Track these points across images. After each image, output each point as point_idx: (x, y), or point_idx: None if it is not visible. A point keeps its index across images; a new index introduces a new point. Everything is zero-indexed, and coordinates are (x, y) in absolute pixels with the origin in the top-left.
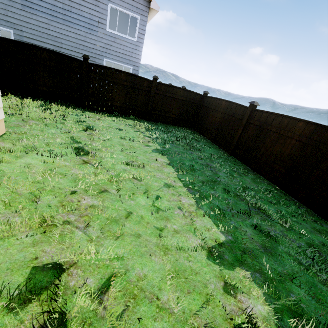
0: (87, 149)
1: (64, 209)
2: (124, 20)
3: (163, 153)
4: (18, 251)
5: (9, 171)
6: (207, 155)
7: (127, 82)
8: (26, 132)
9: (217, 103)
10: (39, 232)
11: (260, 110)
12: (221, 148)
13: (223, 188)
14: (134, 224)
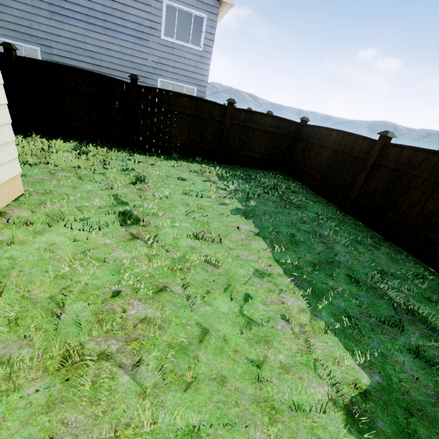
0: (137, 214)
1: (100, 328)
2: (185, 21)
3: (247, 215)
4: (21, 425)
5: (23, 259)
6: (312, 215)
7: (191, 110)
8: (53, 191)
9: (322, 135)
10: (58, 381)
11: (398, 145)
12: (331, 202)
13: (346, 274)
14: (213, 354)
